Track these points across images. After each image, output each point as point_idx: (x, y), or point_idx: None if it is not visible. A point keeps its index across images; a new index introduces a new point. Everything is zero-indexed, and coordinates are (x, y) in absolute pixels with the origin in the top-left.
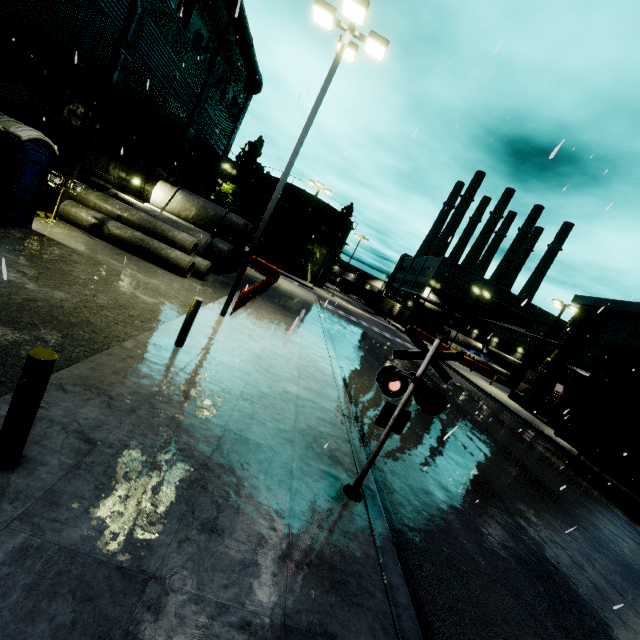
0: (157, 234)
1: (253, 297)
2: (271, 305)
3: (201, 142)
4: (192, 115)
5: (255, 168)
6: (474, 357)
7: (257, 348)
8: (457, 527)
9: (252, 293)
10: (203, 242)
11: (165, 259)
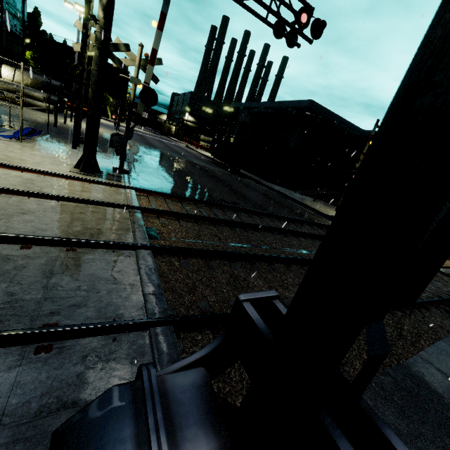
0: (25, 95)
1: None
2: None
3: (9, 33)
4: (1, 19)
5: (42, 36)
6: None
7: None
8: (143, 151)
9: None
10: (45, 96)
11: (34, 105)
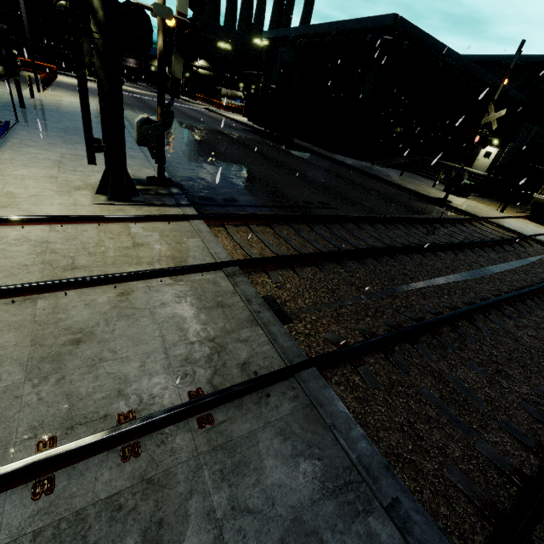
0: None
1: (48, 86)
2: (63, 89)
3: None
4: None
5: None
6: (238, 104)
7: (67, 101)
8: None
9: (46, 80)
10: None
11: None
